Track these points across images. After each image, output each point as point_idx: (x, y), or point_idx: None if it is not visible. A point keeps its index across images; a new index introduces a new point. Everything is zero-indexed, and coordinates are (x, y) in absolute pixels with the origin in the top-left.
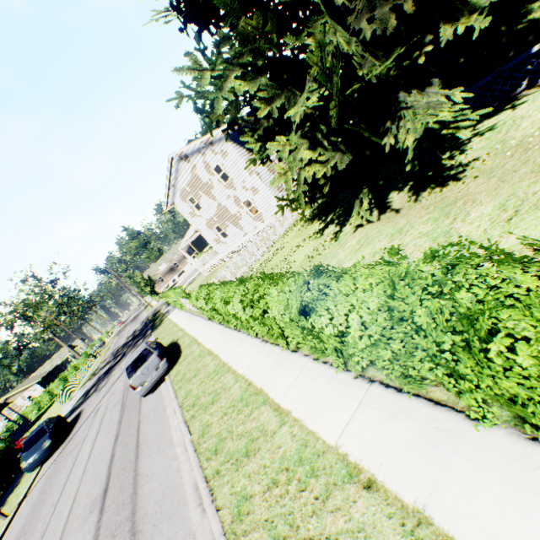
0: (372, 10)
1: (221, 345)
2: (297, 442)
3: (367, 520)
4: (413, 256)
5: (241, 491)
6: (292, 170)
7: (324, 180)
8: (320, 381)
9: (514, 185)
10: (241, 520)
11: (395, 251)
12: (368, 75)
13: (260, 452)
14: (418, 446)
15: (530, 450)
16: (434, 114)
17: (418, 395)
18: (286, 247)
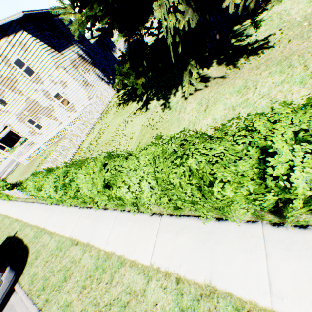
0: None
1: (87, 230)
2: None
3: None
4: (291, 98)
5: None
6: (163, 8)
7: (178, 38)
8: None
9: None
10: None
11: None
12: None
13: None
14: None
15: None
16: None
17: None
18: (111, 125)
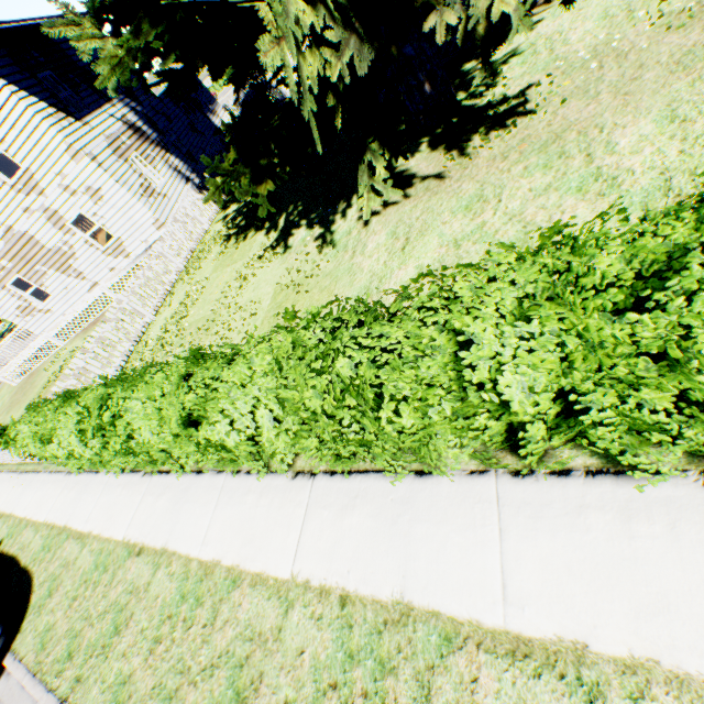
0: None
1: (162, 521)
2: None
3: None
4: (561, 222)
5: None
6: (288, 41)
7: (333, 98)
8: (600, 526)
9: (658, 92)
10: None
11: None
12: None
13: None
14: None
15: None
16: None
17: None
18: (210, 286)
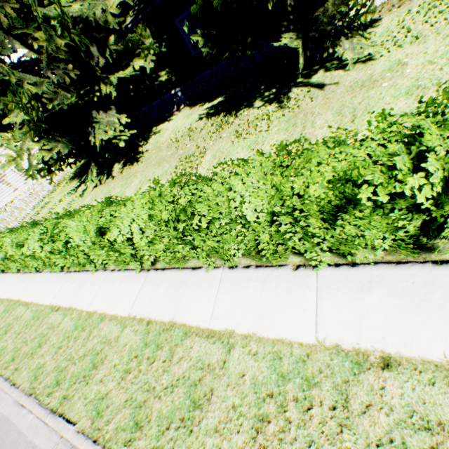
0: (59, 62)
1: None
2: (34, 312)
3: (54, 320)
4: None
5: (1, 348)
6: (21, 157)
7: (54, 160)
8: (51, 281)
9: (148, 170)
10: (0, 357)
11: (57, 213)
12: (63, 103)
13: (14, 327)
14: (78, 288)
15: (103, 274)
16: (108, 131)
17: (84, 270)
18: (53, 201)
